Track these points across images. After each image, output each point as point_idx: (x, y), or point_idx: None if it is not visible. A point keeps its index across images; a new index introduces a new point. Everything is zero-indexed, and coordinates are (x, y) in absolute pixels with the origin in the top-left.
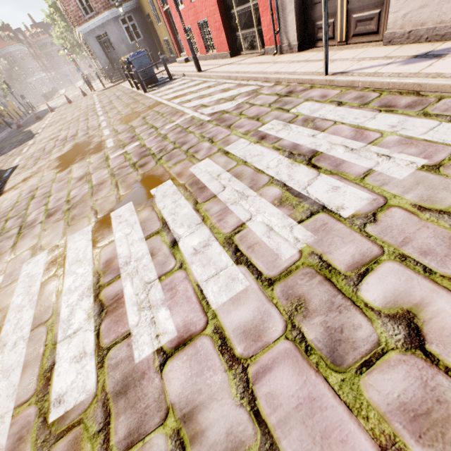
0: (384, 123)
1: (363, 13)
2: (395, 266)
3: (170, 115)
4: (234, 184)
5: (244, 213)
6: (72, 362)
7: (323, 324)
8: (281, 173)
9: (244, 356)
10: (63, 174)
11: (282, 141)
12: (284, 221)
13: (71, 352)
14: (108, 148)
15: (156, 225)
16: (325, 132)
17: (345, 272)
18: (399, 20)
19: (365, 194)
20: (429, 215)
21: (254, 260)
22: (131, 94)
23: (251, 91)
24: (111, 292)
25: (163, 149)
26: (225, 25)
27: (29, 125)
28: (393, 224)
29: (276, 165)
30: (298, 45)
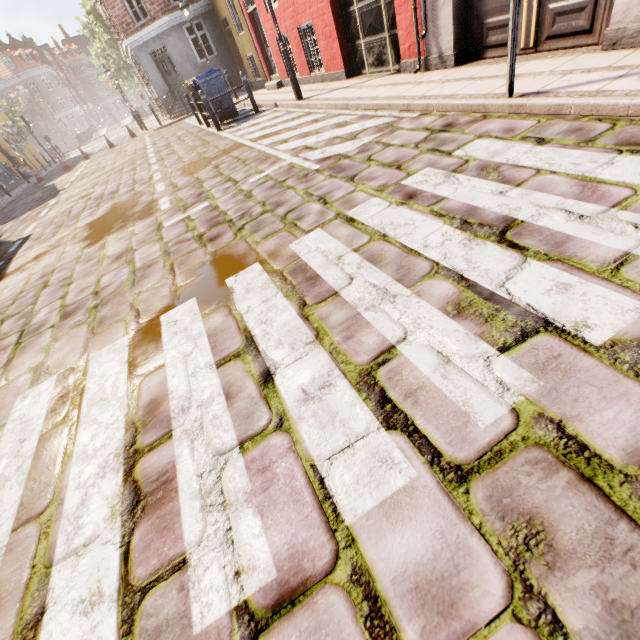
0: (633, 172)
1: (568, 1)
2: None
3: (257, 163)
4: (368, 273)
5: (391, 326)
6: (76, 613)
7: (599, 593)
8: (452, 255)
9: None
10: (92, 250)
11: (447, 202)
12: (471, 346)
13: (75, 589)
14: (161, 211)
15: (234, 342)
16: (522, 186)
17: (624, 466)
18: (634, 7)
19: (628, 299)
20: None
21: (420, 422)
22: (198, 133)
23: (382, 126)
24: (155, 466)
25: (245, 213)
26: (340, 30)
27: (53, 178)
28: None
29: (441, 242)
30: (455, 56)
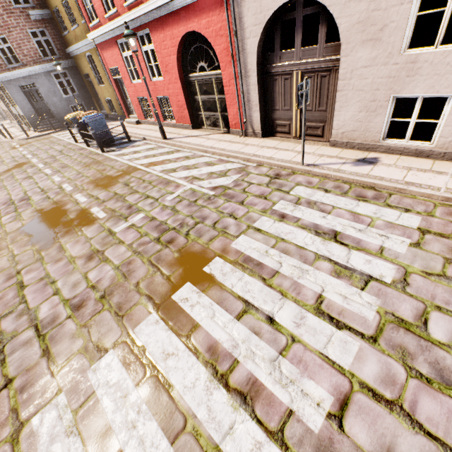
0: (367, 210)
1: (312, 124)
2: (438, 313)
3: (163, 185)
4: (287, 259)
5: (314, 285)
6: None
7: (425, 361)
8: (320, 249)
9: (394, 398)
10: (51, 252)
11: (303, 221)
12: (350, 290)
13: (243, 447)
14: (101, 219)
15: (238, 305)
16: (331, 214)
17: (414, 322)
18: (340, 134)
19: (390, 265)
20: (434, 277)
21: (350, 324)
22: (81, 150)
23: (239, 169)
24: (241, 378)
25: (182, 223)
26: (188, 104)
27: None
28: (419, 285)
29: (312, 242)
30: (261, 133)
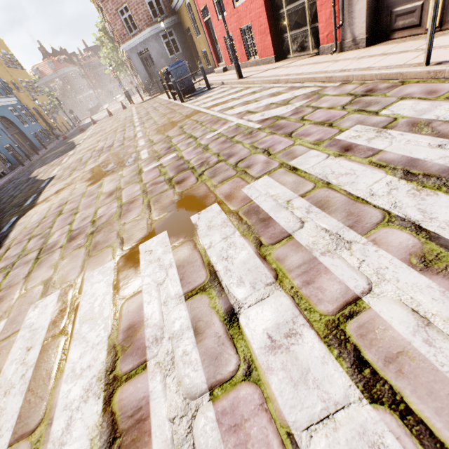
0: None
1: None
2: None
3: (211, 124)
4: (317, 218)
5: (351, 274)
6: None
7: None
8: (402, 204)
9: None
10: (93, 187)
11: (384, 154)
12: None
13: None
14: (142, 159)
15: (200, 275)
16: None
17: None
18: None
19: None
20: None
21: (411, 400)
22: (168, 104)
23: (310, 93)
24: (130, 399)
25: (204, 161)
26: (272, 27)
27: (73, 137)
28: None
29: (387, 190)
30: (366, 39)
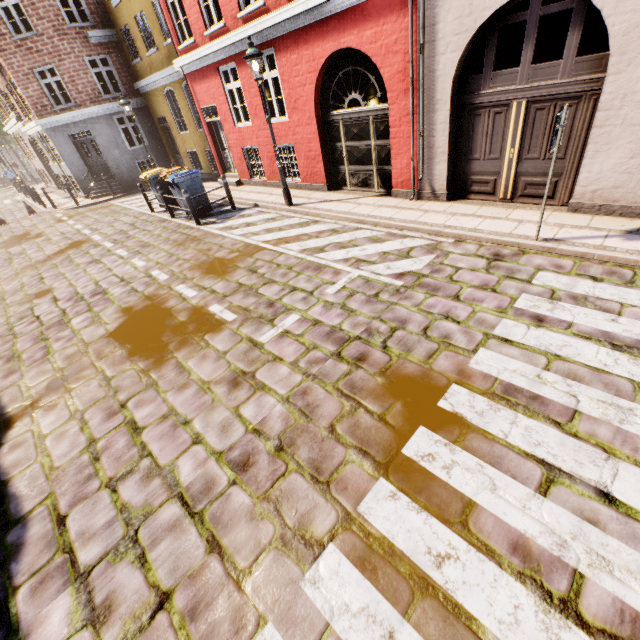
0: None
1: (536, 179)
2: None
3: (312, 271)
4: (583, 390)
5: None
6: None
7: None
8: (635, 373)
9: None
10: (167, 373)
11: (578, 327)
12: None
13: None
14: (231, 322)
15: (530, 468)
16: (623, 316)
17: None
18: (588, 193)
19: None
20: None
21: None
22: (163, 223)
23: (427, 247)
24: (604, 609)
25: (369, 329)
26: (324, 155)
27: None
28: None
29: (613, 361)
30: (446, 194)
